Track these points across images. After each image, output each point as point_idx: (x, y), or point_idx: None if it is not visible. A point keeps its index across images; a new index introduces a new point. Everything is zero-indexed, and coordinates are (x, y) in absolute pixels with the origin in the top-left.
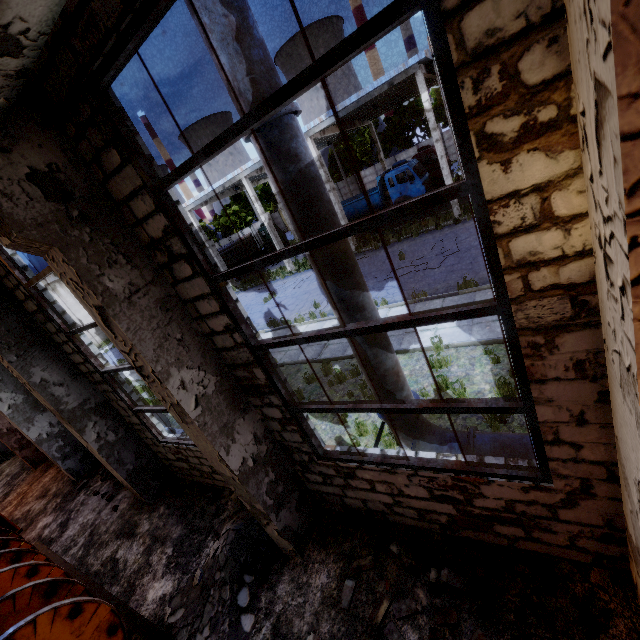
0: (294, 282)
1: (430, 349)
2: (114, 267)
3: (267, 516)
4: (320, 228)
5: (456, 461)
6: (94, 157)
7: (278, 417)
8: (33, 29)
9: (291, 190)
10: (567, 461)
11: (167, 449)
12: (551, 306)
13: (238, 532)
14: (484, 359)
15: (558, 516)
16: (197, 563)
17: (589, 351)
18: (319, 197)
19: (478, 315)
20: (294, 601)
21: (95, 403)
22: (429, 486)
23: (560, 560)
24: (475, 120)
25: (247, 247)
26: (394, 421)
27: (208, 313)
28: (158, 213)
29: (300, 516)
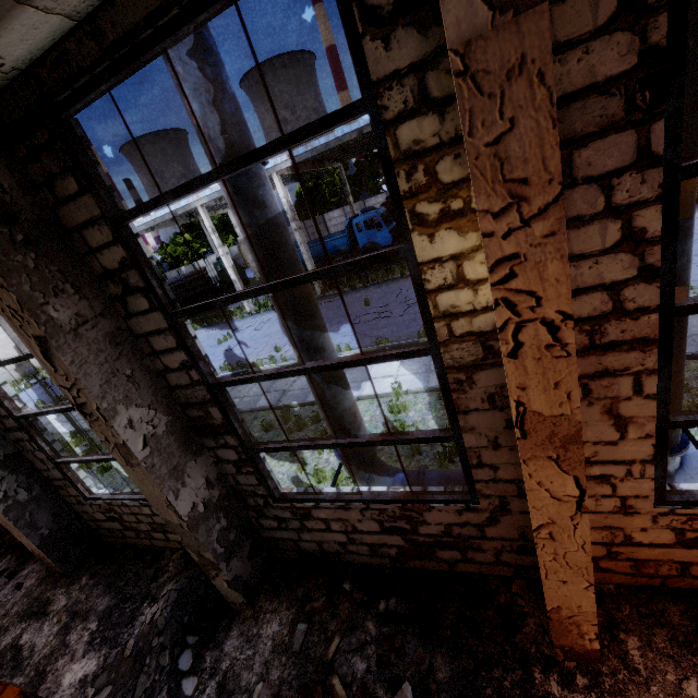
0: (253, 323)
1: (390, 395)
2: (60, 296)
3: (217, 565)
4: (284, 271)
5: (404, 492)
6: (46, 181)
7: (233, 459)
8: (8, 65)
9: (256, 234)
10: (489, 482)
11: (96, 507)
12: (469, 349)
13: (181, 591)
14: (439, 404)
15: (486, 534)
16: (129, 634)
17: (497, 386)
18: (284, 242)
19: (416, 355)
20: (243, 655)
21: (4, 455)
22: (380, 519)
23: (490, 577)
24: (408, 201)
25: (200, 282)
26: (351, 461)
27: (163, 349)
28: (116, 244)
29: (252, 565)
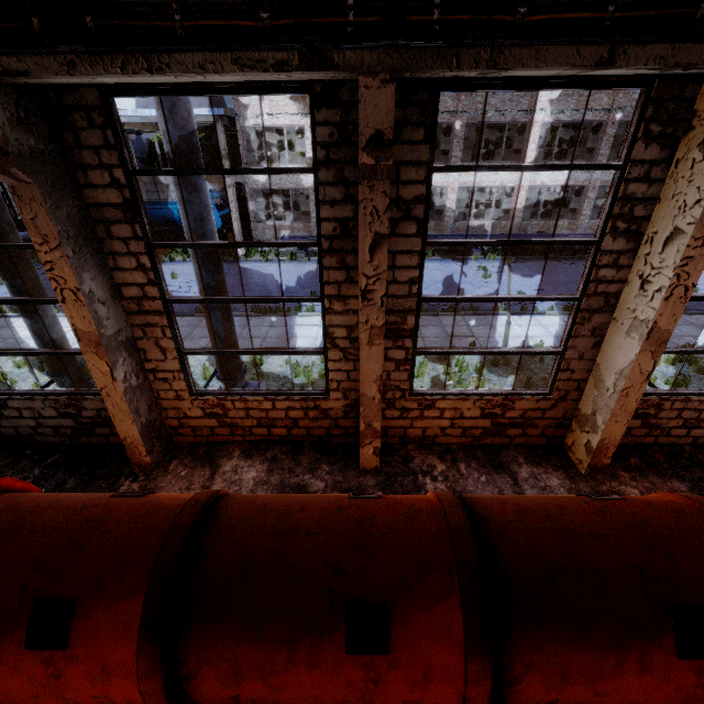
0: None
1: None
2: None
3: None
4: None
5: (73, 389)
6: None
7: None
8: None
9: None
10: None
11: None
12: None
13: None
14: None
15: None
16: None
17: None
18: None
19: None
20: None
21: None
22: (56, 407)
23: None
24: None
25: None
26: (56, 377)
27: None
28: None
29: None
